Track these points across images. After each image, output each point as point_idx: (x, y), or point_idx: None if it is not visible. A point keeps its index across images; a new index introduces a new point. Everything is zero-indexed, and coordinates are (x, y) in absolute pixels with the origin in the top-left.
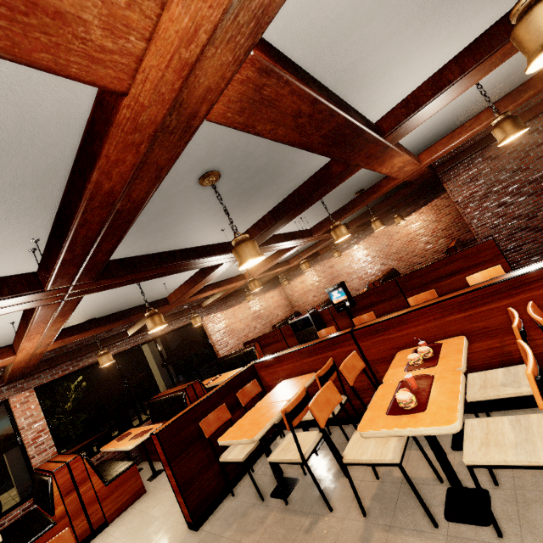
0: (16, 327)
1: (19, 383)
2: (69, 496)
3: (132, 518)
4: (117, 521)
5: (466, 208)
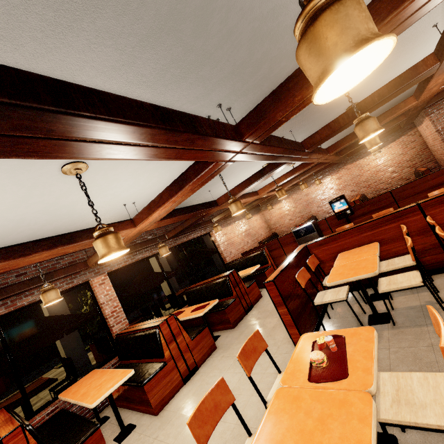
0: (120, 211)
1: (97, 269)
2: (171, 344)
3: (222, 361)
4: (205, 365)
5: None
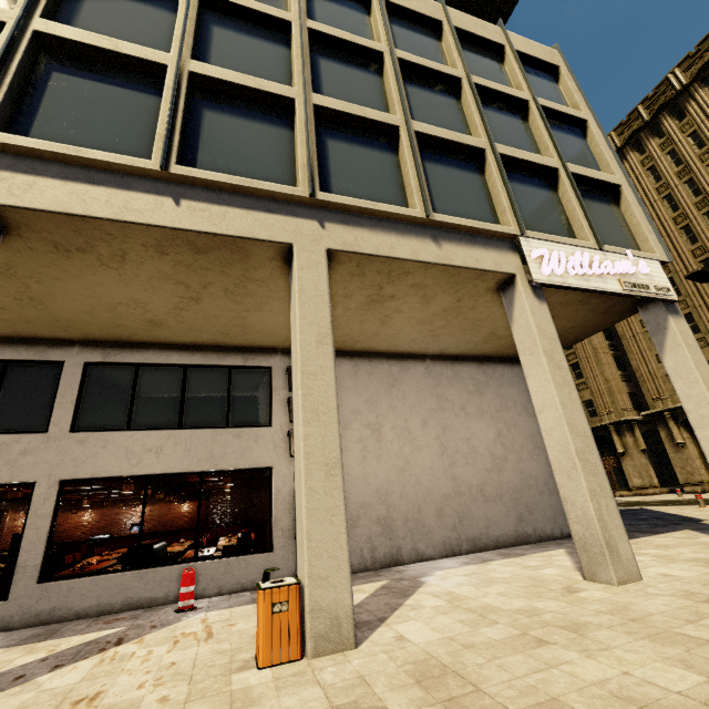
0: None
1: None
2: None
3: None
4: None
5: (212, 511)
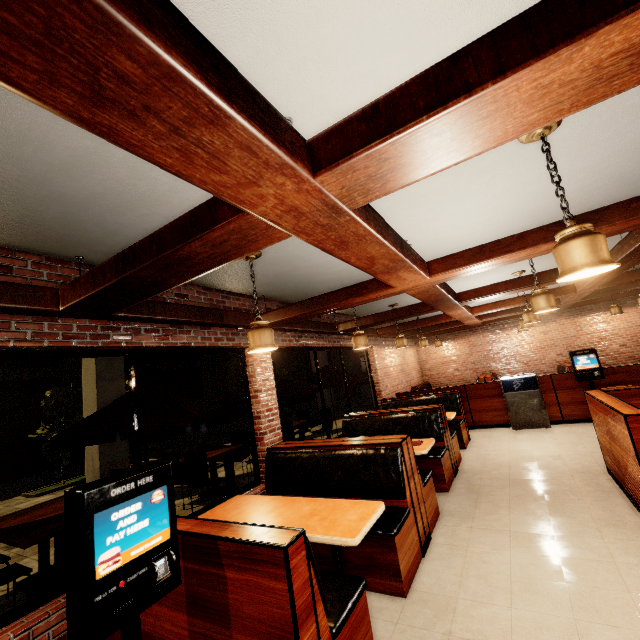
0: None
1: None
2: (411, 482)
3: (479, 534)
4: (442, 535)
5: None
